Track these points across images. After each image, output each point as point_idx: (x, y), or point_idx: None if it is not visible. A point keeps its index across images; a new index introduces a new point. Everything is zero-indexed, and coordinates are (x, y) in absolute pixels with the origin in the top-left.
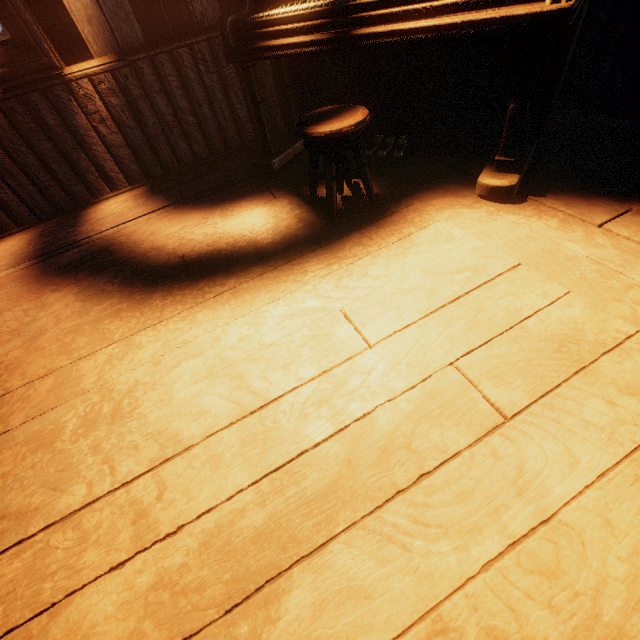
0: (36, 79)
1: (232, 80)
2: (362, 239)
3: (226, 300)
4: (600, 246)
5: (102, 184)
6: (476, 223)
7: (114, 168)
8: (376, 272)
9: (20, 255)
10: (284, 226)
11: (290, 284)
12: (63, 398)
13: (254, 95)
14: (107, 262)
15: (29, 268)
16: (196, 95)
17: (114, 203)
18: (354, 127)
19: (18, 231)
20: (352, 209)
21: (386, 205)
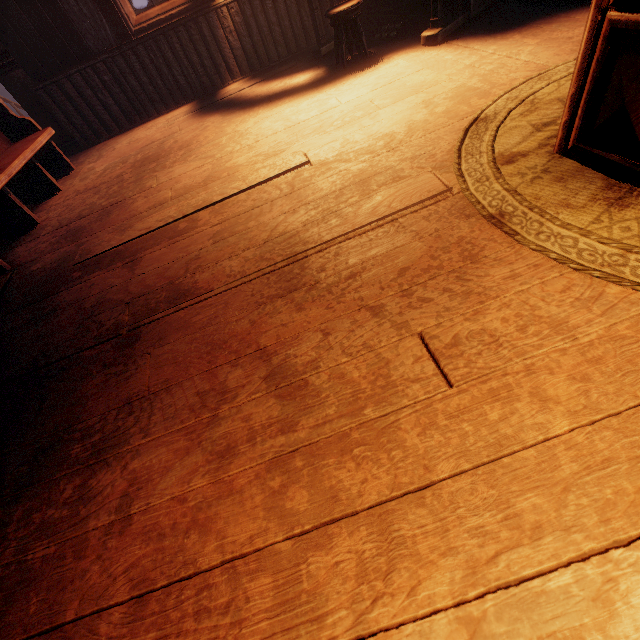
0: (202, 9)
1: (303, 1)
2: (355, 73)
3: (286, 103)
4: (461, 54)
5: (227, 75)
6: (413, 57)
7: (234, 64)
8: (355, 82)
9: (189, 111)
10: (320, 76)
11: (315, 93)
12: (220, 136)
13: (312, 5)
14: (232, 104)
15: (195, 113)
16: (281, 13)
17: (233, 86)
18: (351, 8)
19: (185, 104)
20: (356, 64)
21: (374, 59)
